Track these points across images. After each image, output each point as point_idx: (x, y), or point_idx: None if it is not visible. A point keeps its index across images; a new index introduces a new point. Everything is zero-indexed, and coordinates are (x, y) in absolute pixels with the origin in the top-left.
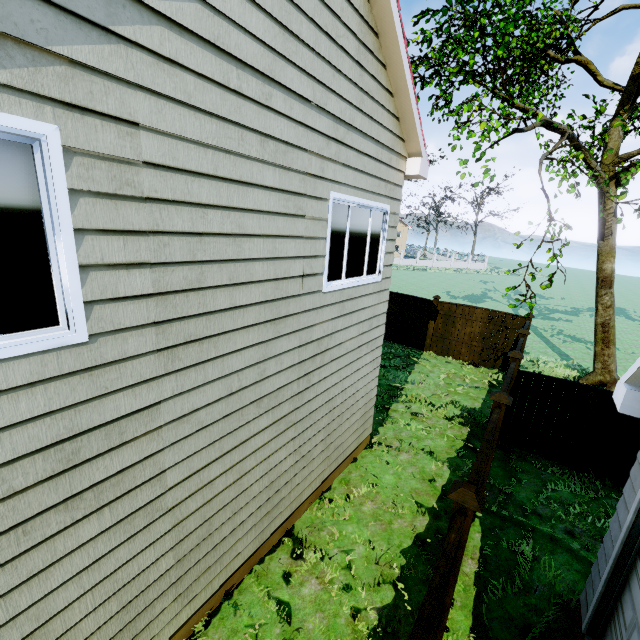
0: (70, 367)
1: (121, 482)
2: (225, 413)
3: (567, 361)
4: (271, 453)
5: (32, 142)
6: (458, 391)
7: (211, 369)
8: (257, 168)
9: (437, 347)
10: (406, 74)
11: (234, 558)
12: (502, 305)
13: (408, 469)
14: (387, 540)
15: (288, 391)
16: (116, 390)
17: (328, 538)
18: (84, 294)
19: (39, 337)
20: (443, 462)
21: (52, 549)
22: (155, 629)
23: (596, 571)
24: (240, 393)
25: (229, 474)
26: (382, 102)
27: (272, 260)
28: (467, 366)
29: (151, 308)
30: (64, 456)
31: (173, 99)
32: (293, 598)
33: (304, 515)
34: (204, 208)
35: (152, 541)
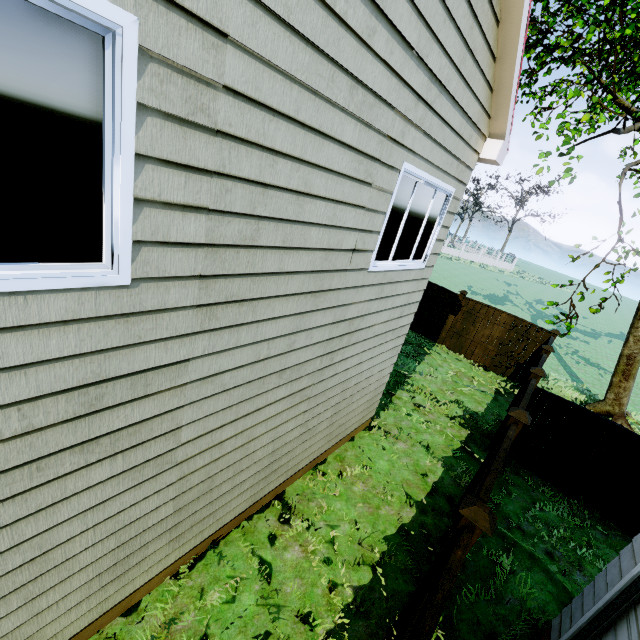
0: (107, 310)
1: (138, 432)
2: (248, 379)
3: (577, 383)
4: (281, 423)
5: (104, 33)
6: (464, 391)
7: (245, 333)
8: (339, 119)
9: (451, 342)
10: (520, 37)
11: (227, 513)
12: (522, 312)
13: (403, 459)
14: (372, 524)
15: (311, 366)
16: (149, 341)
17: (316, 510)
18: (134, 232)
19: (80, 272)
20: (438, 459)
21: (62, 487)
22: (145, 566)
23: (578, 604)
24: (266, 361)
25: (239, 437)
26: (483, 66)
27: (329, 228)
28: (477, 368)
29: (199, 259)
30: (87, 400)
31: (271, 11)
32: (275, 560)
33: (296, 482)
34: (275, 155)
35: (157, 490)
